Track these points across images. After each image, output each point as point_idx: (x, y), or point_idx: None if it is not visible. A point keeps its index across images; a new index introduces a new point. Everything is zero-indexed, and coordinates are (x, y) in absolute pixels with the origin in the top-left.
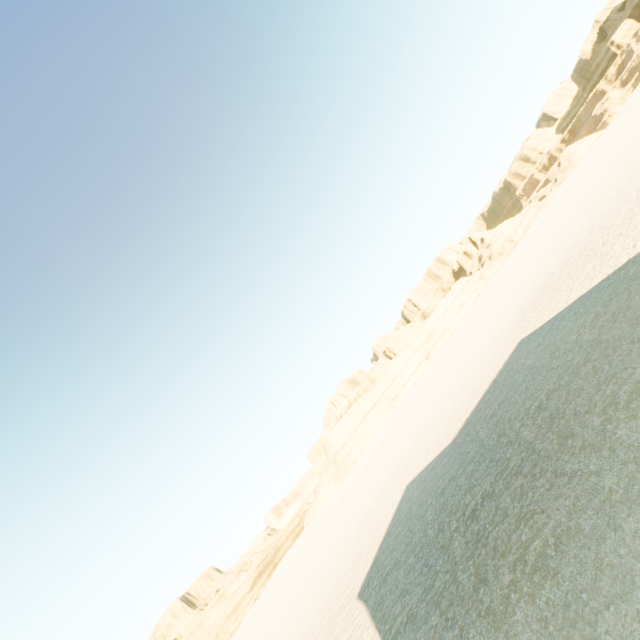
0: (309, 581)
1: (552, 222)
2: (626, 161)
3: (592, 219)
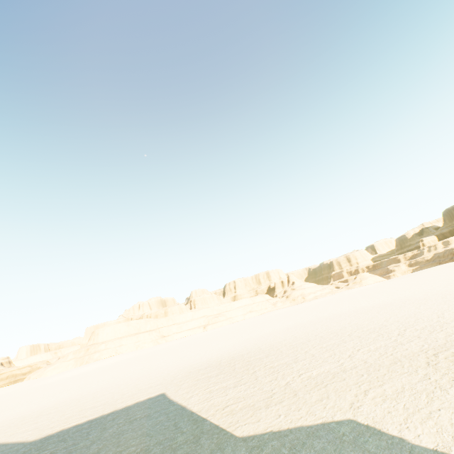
0: None
1: (314, 309)
2: (348, 316)
3: (296, 338)
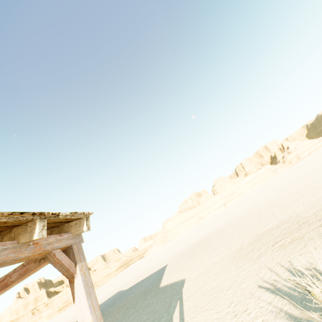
0: (102, 294)
1: (291, 174)
2: (288, 185)
3: (242, 215)
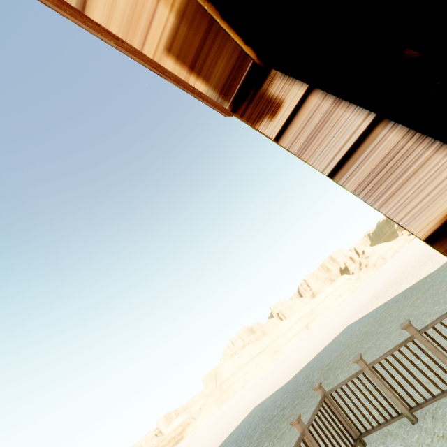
0: None
1: (406, 253)
2: None
3: (414, 259)
